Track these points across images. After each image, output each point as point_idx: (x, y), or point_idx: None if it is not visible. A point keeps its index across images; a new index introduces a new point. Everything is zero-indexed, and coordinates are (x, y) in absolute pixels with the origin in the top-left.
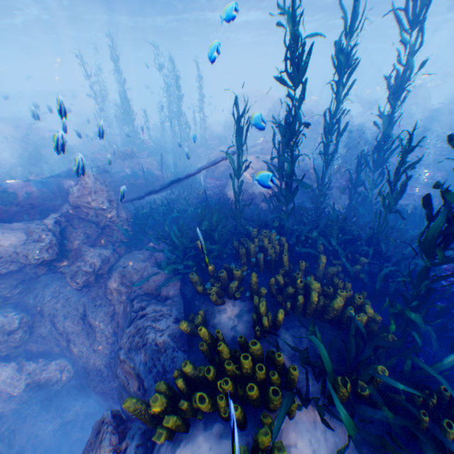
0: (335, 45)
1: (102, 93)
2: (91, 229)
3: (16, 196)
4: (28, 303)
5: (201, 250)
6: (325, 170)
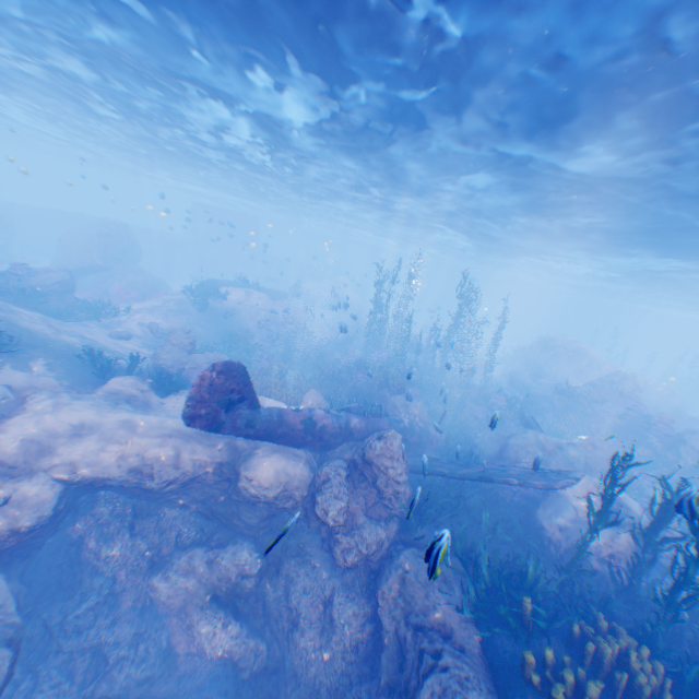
0: None
1: (381, 299)
2: (369, 493)
3: (315, 426)
4: (264, 543)
5: (525, 610)
6: None
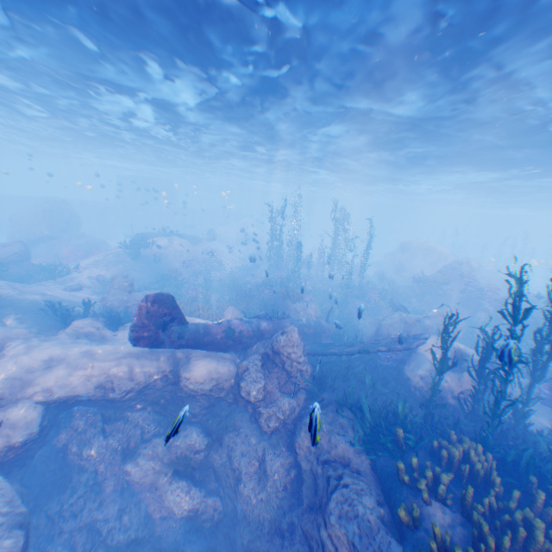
0: (550, 283)
1: (276, 231)
2: (281, 375)
3: (234, 332)
4: (208, 426)
5: (398, 436)
6: (530, 385)
